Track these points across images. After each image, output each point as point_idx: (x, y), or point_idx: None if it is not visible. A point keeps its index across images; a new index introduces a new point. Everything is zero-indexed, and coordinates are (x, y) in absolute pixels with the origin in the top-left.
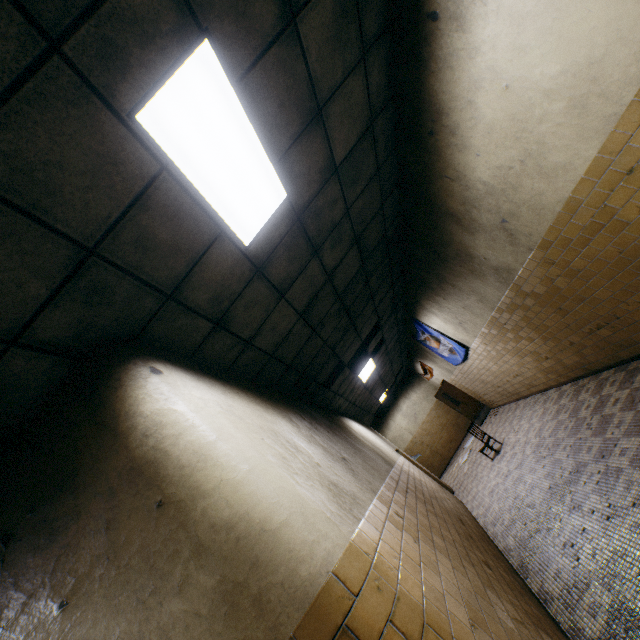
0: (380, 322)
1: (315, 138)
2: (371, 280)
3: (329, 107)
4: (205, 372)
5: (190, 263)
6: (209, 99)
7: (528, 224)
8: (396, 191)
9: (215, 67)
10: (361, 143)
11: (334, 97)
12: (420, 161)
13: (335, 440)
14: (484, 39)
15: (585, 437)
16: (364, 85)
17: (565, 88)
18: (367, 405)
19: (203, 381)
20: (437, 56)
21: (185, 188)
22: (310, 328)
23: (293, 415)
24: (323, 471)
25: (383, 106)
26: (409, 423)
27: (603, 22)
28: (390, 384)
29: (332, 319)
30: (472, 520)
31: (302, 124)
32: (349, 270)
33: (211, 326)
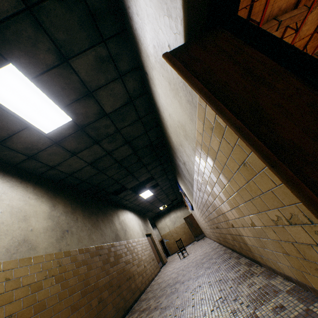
0: (154, 177)
1: (89, 102)
2: (143, 159)
3: (98, 92)
4: (16, 174)
5: (10, 134)
6: (15, 82)
7: (190, 170)
8: (157, 128)
9: (18, 72)
10: (125, 107)
11: (101, 89)
12: (160, 122)
13: (81, 220)
14: (159, 93)
15: (192, 271)
16: (123, 87)
17: (181, 128)
18: (149, 208)
19: (3, 179)
20: (152, 88)
21: (4, 109)
22: (97, 170)
23: (63, 203)
24: (28, 233)
25: (140, 95)
26: (171, 224)
27: (181, 113)
28: (168, 203)
29: (114, 169)
30: (146, 280)
31: (79, 96)
32: (124, 153)
33: (27, 157)
